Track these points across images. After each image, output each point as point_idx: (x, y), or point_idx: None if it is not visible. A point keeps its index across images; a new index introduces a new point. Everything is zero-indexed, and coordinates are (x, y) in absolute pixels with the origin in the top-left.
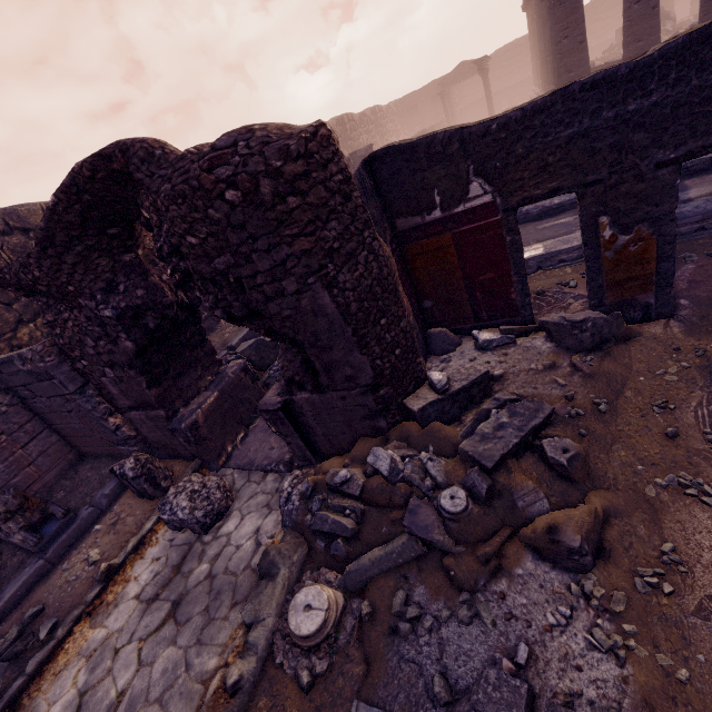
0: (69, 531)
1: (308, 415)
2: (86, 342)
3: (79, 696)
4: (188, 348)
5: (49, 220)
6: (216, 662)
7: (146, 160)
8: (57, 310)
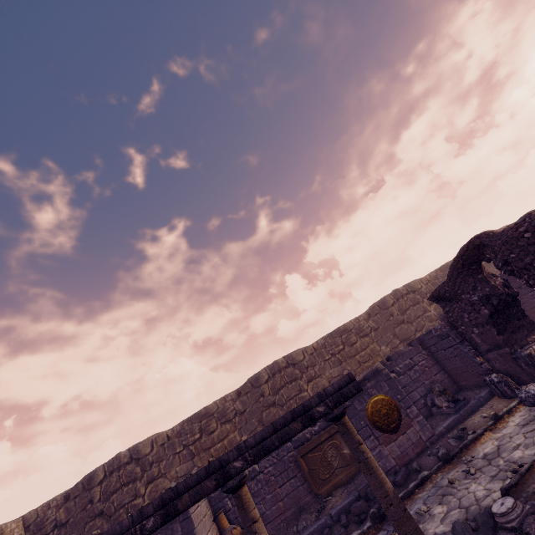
0: (467, 406)
1: None
2: (463, 316)
3: (496, 446)
4: (515, 319)
5: (451, 268)
6: None
7: (487, 238)
8: (449, 305)
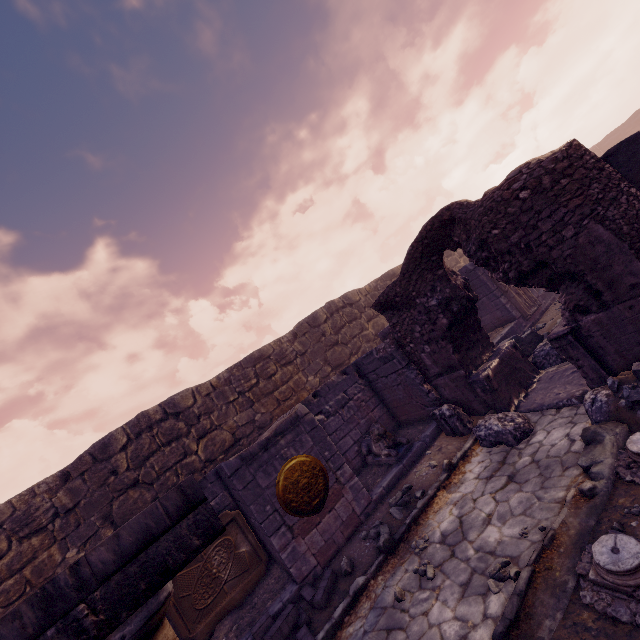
0: (411, 452)
1: (596, 336)
2: (415, 329)
3: (457, 518)
4: (471, 332)
5: (407, 259)
6: (564, 493)
7: (460, 208)
8: (398, 315)
